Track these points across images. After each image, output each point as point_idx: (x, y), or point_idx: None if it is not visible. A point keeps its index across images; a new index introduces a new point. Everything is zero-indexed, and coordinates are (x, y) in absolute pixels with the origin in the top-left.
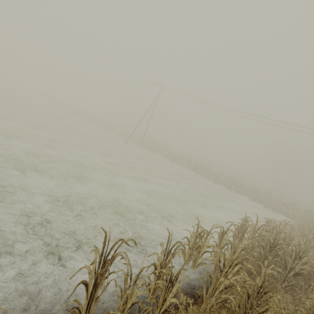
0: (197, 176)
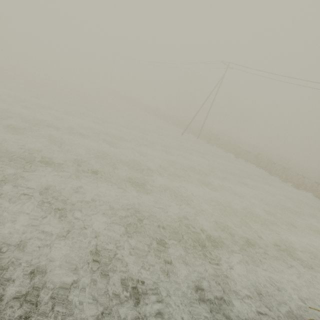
0: (270, 177)
